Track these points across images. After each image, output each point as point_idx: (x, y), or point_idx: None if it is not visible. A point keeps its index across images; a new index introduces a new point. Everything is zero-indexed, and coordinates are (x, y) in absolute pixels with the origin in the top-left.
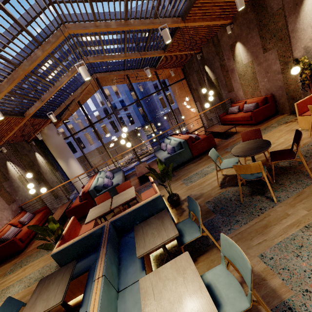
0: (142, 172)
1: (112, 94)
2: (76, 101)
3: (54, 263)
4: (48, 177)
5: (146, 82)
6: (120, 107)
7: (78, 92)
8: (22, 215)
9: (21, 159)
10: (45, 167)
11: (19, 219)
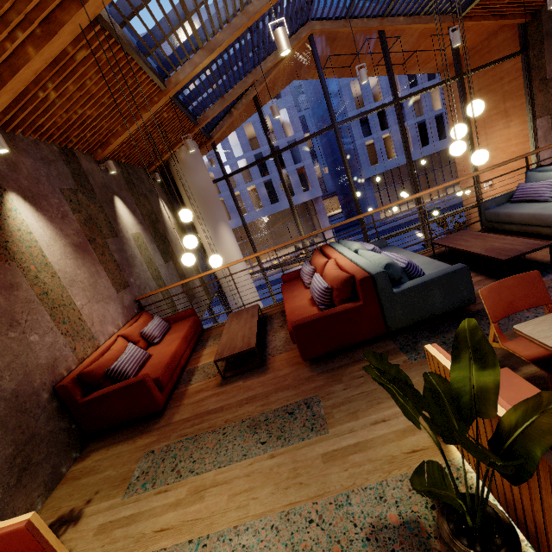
0: (501, 248)
1: (276, 128)
2: (252, 94)
3: (345, 520)
4: (180, 254)
5: (344, 108)
6: (288, 154)
7: (267, 65)
8: (146, 321)
9: (138, 201)
10: (173, 232)
11: (143, 328)
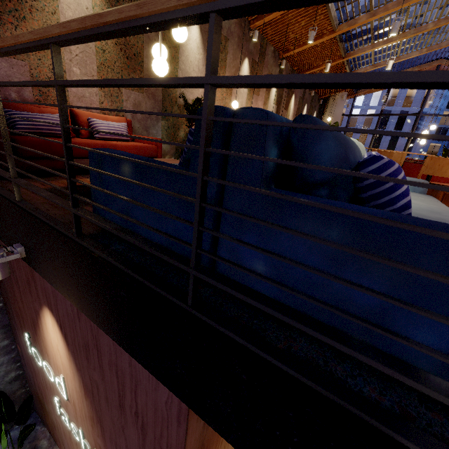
0: None
1: (417, 97)
2: None
3: None
4: None
5: None
6: (411, 121)
7: None
8: None
9: (310, 108)
10: None
11: None
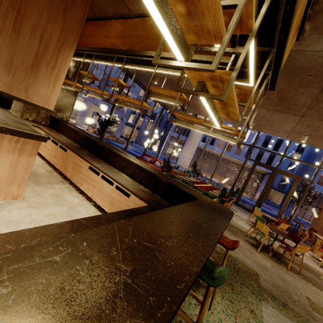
0: None
1: None
2: None
3: None
4: None
5: None
6: (273, 143)
7: None
8: None
9: None
10: None
11: None
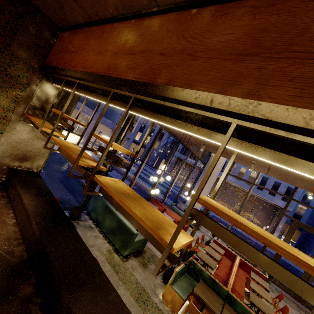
0: None
1: None
2: None
3: None
4: None
5: None
6: None
7: None
8: None
9: None
10: None
11: None
